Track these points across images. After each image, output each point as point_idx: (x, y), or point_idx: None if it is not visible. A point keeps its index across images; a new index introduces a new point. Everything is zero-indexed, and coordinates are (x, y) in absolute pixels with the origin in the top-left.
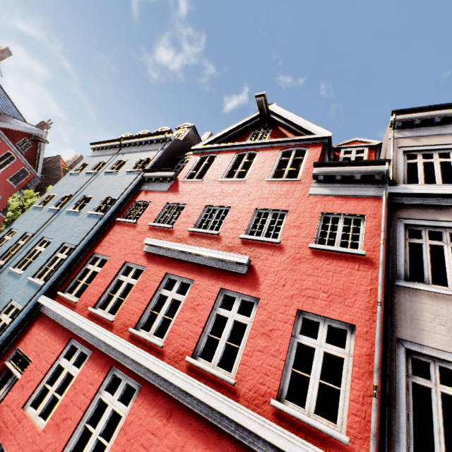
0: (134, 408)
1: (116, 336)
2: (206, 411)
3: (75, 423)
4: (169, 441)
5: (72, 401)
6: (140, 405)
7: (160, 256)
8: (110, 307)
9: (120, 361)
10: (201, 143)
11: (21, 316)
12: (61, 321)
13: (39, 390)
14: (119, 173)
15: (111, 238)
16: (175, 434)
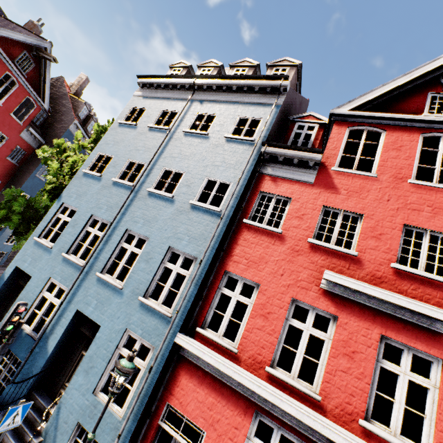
0: None
1: (353, 437)
2: None
3: None
4: None
5: None
6: None
7: (355, 301)
8: (298, 370)
9: None
10: (346, 104)
11: (158, 361)
12: (229, 381)
13: None
14: (212, 137)
15: (247, 251)
16: None
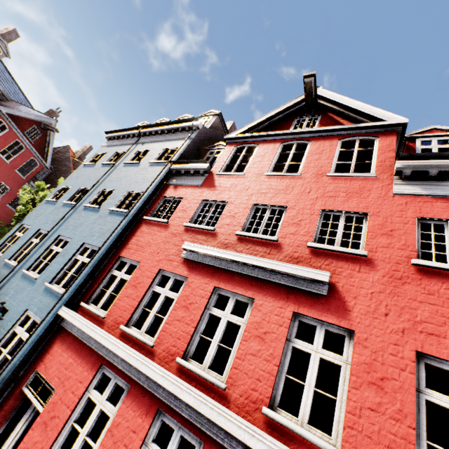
0: None
1: (162, 369)
2: None
3: None
4: None
5: None
6: None
7: (204, 264)
8: (147, 326)
9: (170, 405)
10: (236, 131)
11: (39, 331)
12: (88, 341)
13: (66, 431)
14: (141, 164)
15: (139, 239)
16: None
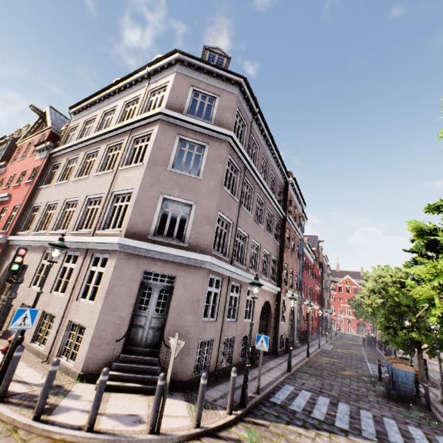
0: None
1: None
2: None
3: None
4: None
5: None
6: None
7: None
8: None
9: None
10: (20, 139)
11: None
12: None
13: None
14: None
15: None
16: None
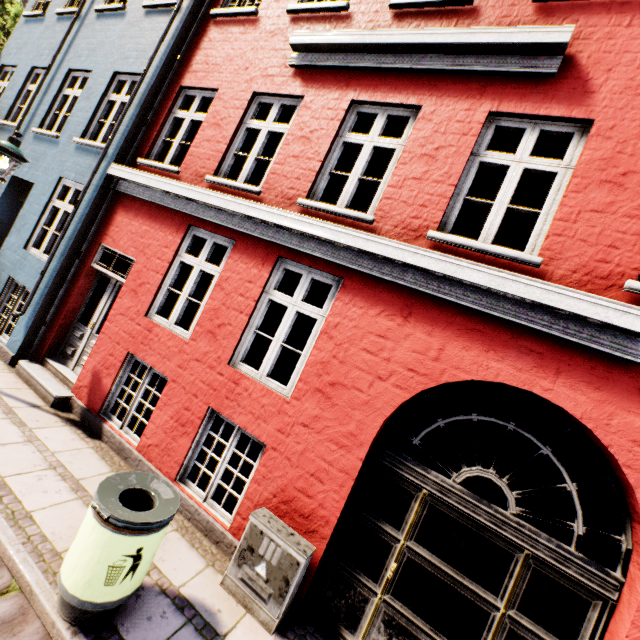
0: (338, 308)
1: (279, 210)
2: (485, 303)
3: (239, 329)
4: (413, 345)
5: (224, 304)
6: (348, 304)
7: (330, 70)
8: (245, 175)
9: (295, 248)
10: None
11: (89, 198)
12: (163, 202)
13: (162, 295)
14: None
15: (210, 54)
16: (423, 336)
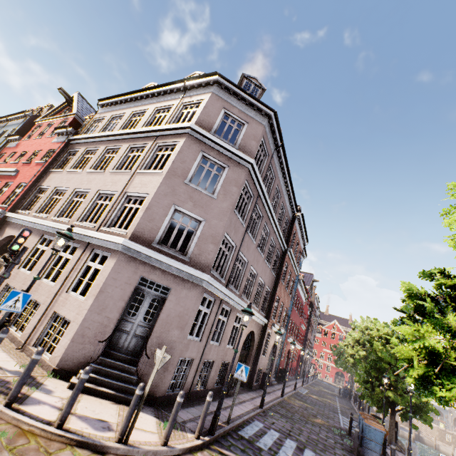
0: None
1: None
2: None
3: None
4: None
5: None
6: None
7: None
8: None
9: None
10: (40, 117)
11: None
12: None
13: None
14: (1, 138)
15: None
16: None
